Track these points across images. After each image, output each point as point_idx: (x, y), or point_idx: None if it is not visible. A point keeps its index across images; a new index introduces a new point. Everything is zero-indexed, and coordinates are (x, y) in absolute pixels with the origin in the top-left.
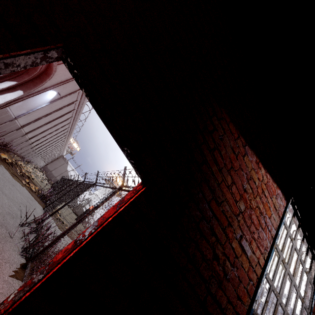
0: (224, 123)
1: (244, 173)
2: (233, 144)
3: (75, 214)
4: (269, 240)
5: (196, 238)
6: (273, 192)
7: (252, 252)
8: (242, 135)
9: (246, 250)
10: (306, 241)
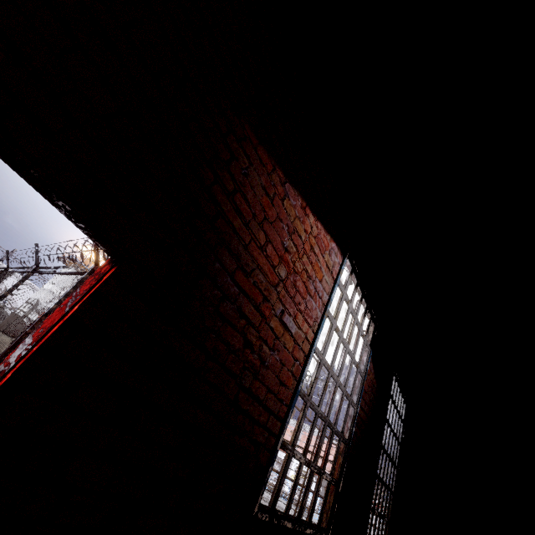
0: (249, 147)
1: (285, 224)
2: (265, 182)
3: (7, 336)
4: (320, 309)
5: (217, 327)
6: (326, 247)
7: (298, 328)
8: (279, 165)
9: (290, 327)
10: (365, 302)
